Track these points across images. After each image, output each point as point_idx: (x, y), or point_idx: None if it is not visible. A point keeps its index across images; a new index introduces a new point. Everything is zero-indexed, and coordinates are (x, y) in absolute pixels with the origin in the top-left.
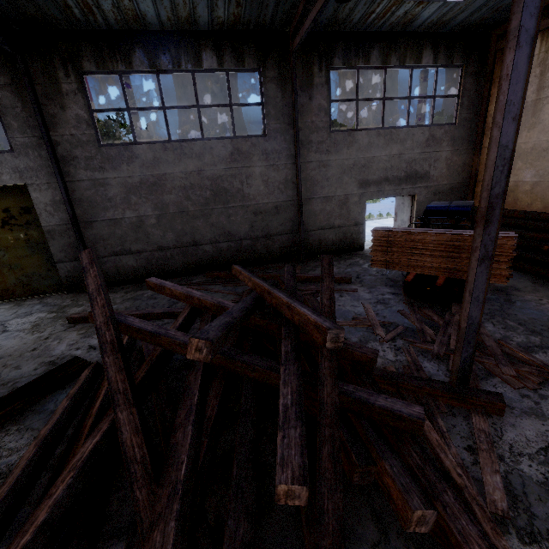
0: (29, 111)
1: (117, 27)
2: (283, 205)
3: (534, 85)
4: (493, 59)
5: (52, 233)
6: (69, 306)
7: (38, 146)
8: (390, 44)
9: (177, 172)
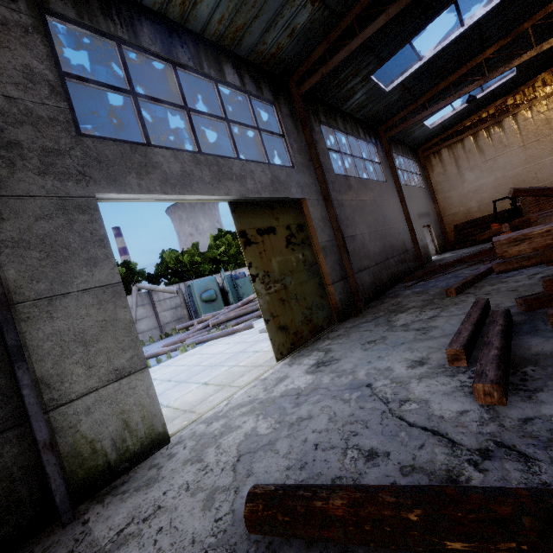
0: (301, 138)
1: (331, 101)
2: (404, 228)
3: (454, 166)
4: (424, 160)
5: (325, 250)
6: (395, 309)
7: (308, 166)
8: (401, 146)
9: (367, 200)
